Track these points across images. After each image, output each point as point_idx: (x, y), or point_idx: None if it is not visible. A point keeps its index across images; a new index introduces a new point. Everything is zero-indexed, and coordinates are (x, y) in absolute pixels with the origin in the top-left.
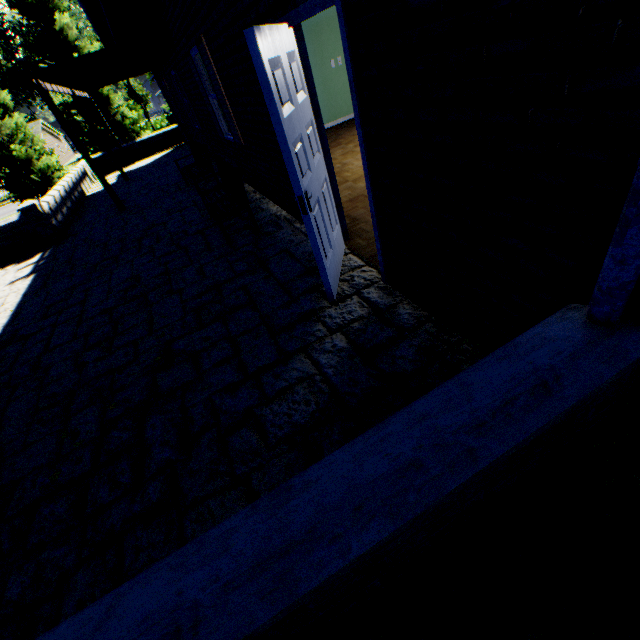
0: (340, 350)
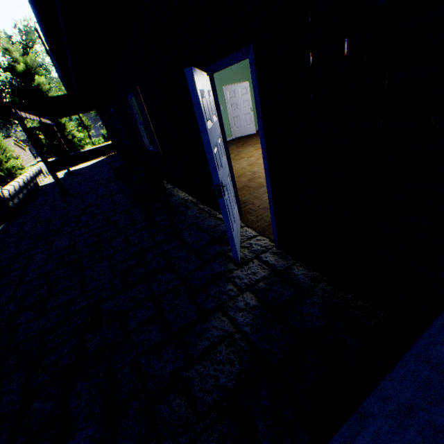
0: (252, 307)
